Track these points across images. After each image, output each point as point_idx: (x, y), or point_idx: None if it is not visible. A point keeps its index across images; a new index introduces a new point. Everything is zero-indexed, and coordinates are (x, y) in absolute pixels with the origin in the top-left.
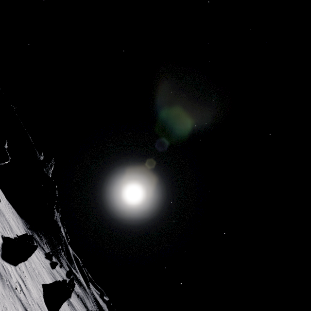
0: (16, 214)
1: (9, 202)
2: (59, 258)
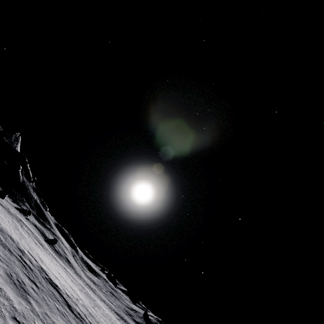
0: None
1: None
2: (16, 201)
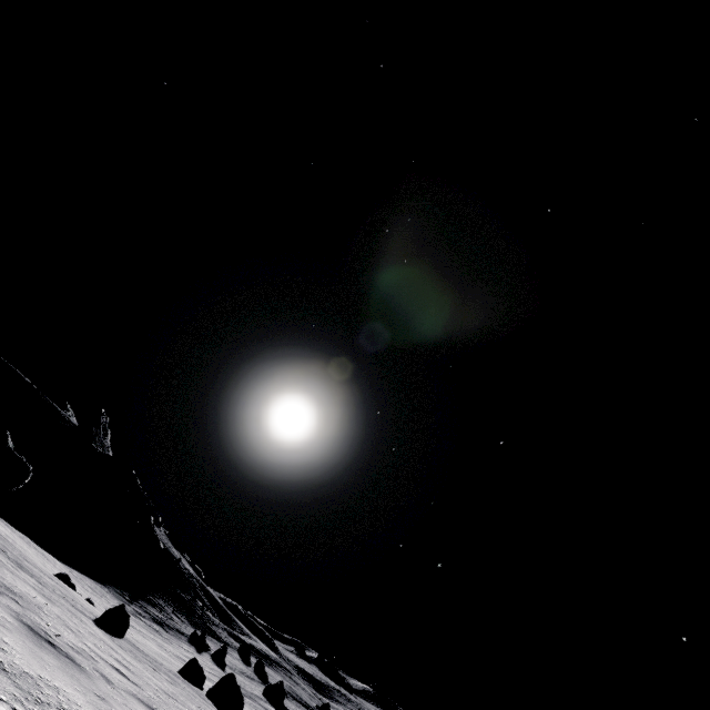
0: (94, 585)
1: (69, 565)
2: (210, 631)
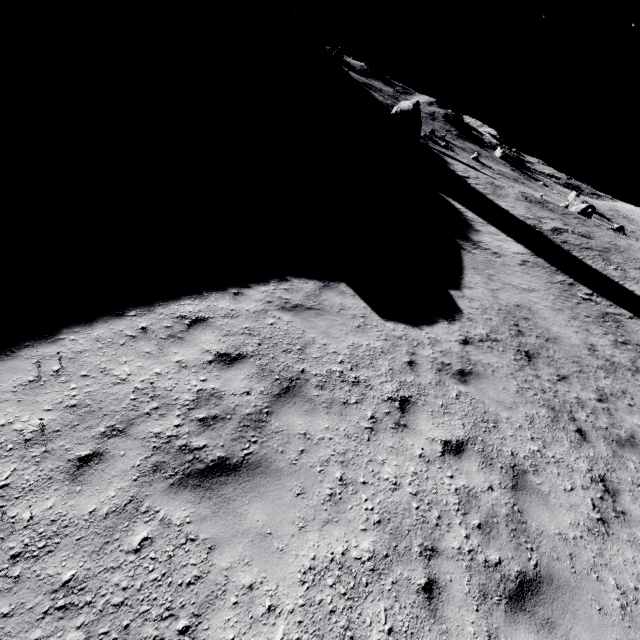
0: None
1: None
2: None
